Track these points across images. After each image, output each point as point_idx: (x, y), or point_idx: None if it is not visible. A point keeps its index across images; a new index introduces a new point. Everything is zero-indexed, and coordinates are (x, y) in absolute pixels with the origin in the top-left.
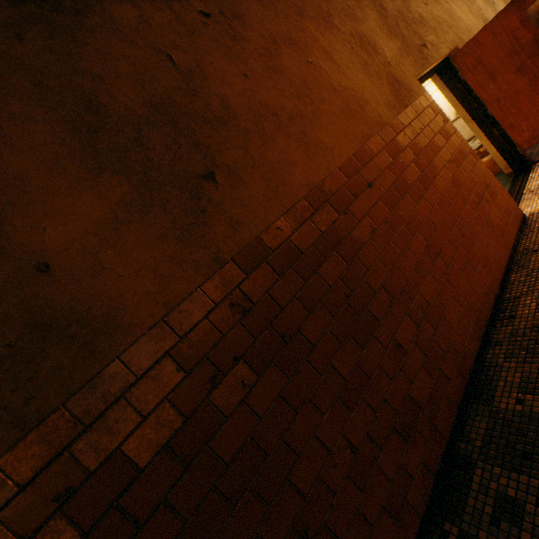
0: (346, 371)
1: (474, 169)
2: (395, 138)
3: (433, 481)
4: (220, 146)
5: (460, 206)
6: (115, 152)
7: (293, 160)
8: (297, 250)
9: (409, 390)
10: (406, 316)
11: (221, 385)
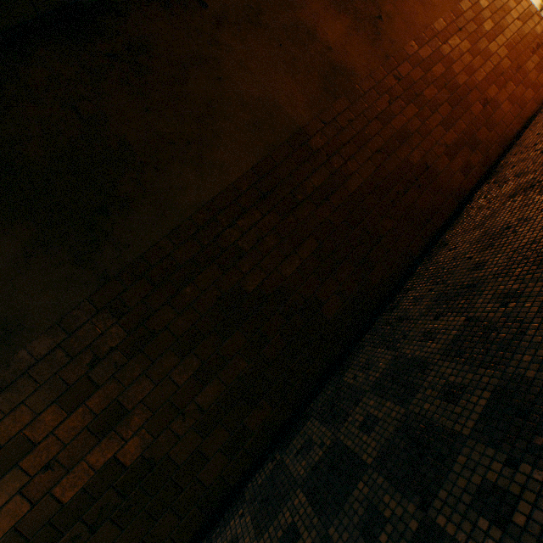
0: (443, 116)
1: (537, 26)
2: (478, 2)
3: (484, 172)
4: (382, 3)
5: (520, 50)
6: (343, 4)
7: (417, 12)
8: (420, 59)
9: (475, 134)
10: (476, 102)
11: (392, 105)
